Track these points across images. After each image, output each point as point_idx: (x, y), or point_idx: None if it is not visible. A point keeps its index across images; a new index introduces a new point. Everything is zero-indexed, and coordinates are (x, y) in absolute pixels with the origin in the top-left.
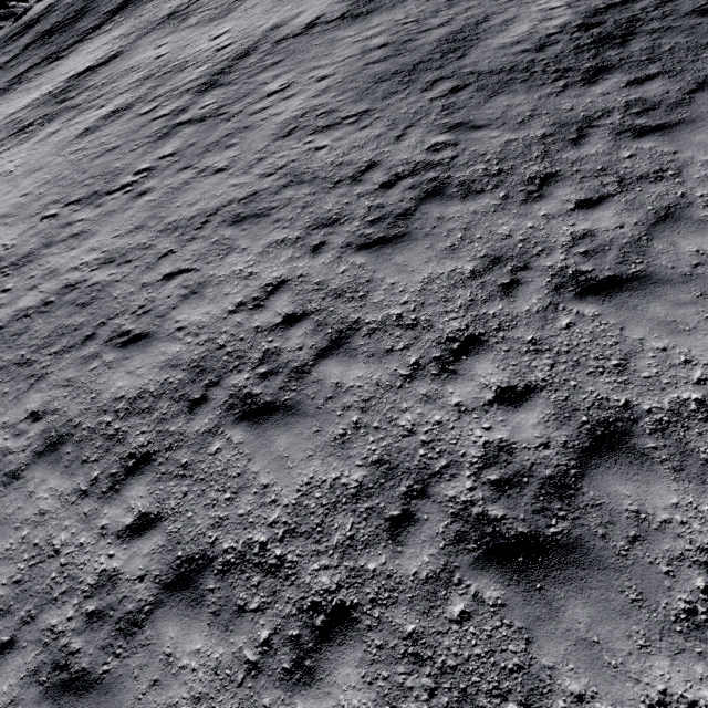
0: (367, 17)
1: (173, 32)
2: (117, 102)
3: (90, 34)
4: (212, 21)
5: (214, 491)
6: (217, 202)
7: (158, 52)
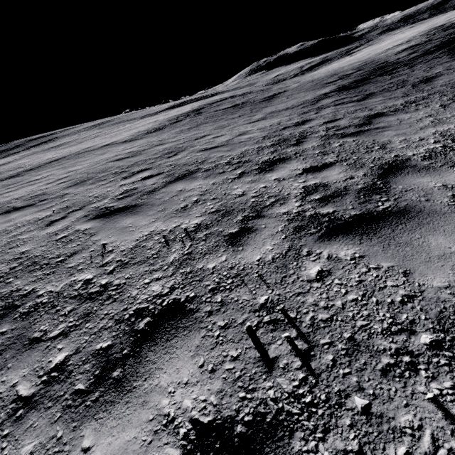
0: (138, 140)
1: (45, 152)
2: None
3: (11, 155)
4: (67, 147)
5: None
6: None
7: (24, 161)
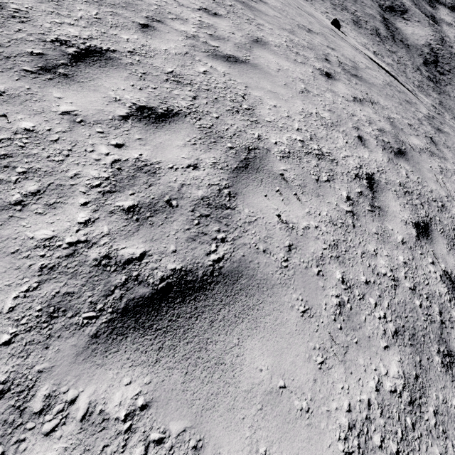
0: (398, 47)
1: None
2: (348, 15)
3: None
4: None
5: (450, 113)
6: (419, 80)
7: None
